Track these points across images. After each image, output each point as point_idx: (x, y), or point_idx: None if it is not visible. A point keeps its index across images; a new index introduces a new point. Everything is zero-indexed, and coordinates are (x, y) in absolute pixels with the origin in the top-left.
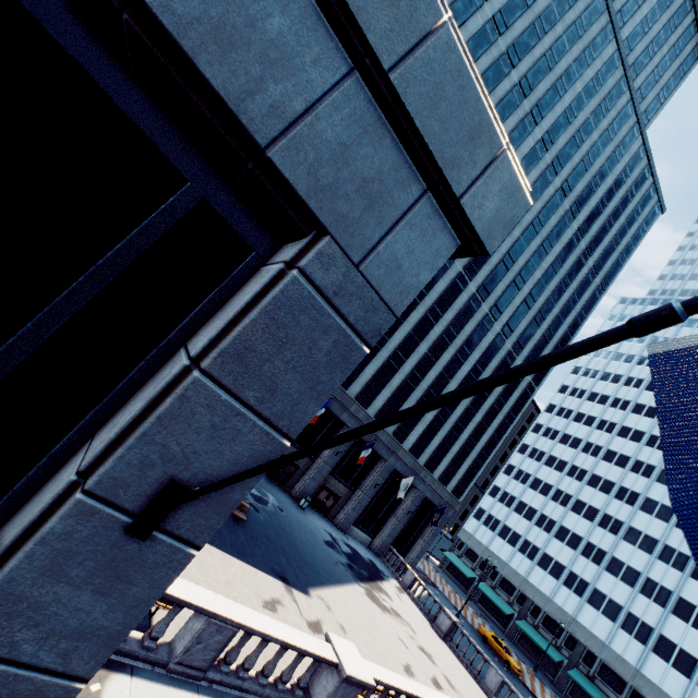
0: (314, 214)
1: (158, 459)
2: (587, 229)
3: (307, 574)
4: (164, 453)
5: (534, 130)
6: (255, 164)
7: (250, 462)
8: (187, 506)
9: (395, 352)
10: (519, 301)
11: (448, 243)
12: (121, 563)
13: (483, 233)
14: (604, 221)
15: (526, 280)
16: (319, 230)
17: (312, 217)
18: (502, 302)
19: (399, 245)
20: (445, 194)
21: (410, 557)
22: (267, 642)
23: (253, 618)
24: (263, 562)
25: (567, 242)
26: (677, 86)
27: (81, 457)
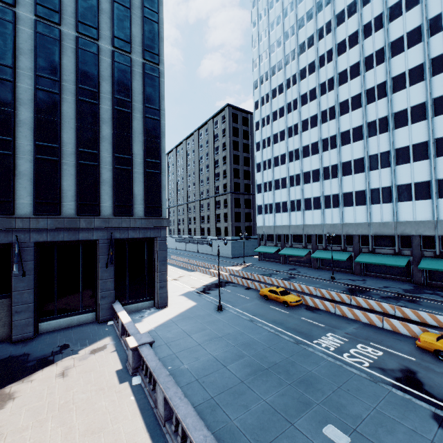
0: None
1: None
2: None
3: None
4: None
5: None
6: None
7: None
8: None
9: None
10: None
11: None
12: None
13: None
14: None
15: None
16: None
17: None
18: None
19: None
20: None
21: (156, 293)
22: None
23: None
24: None
25: None
26: None
27: None
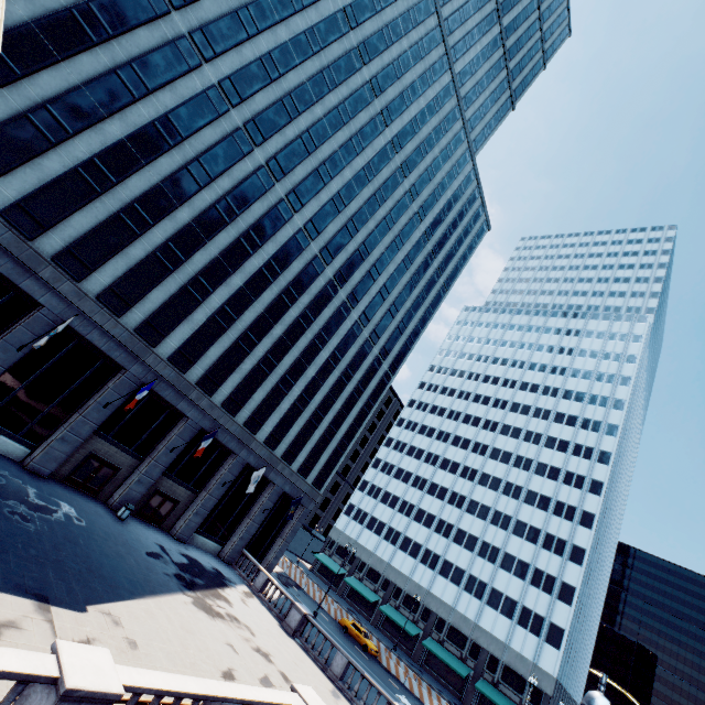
0: None
1: None
2: (432, 233)
3: (93, 588)
4: None
5: (385, 131)
6: None
7: None
8: None
9: (245, 333)
10: (375, 292)
11: None
12: None
13: None
14: (446, 229)
15: (381, 272)
16: None
17: None
18: (359, 291)
19: None
20: None
21: (268, 560)
22: None
23: None
24: (3, 578)
25: (416, 242)
26: (497, 127)
27: None
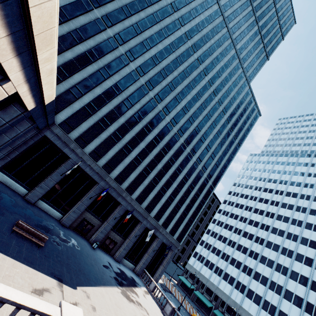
0: None
1: None
2: (230, 119)
3: (80, 278)
4: None
5: (205, 77)
6: None
7: None
8: None
9: (145, 168)
10: (203, 148)
11: None
12: None
13: None
14: (237, 117)
15: (206, 139)
16: None
17: None
18: (196, 147)
19: None
20: None
21: (156, 276)
22: (2, 304)
23: None
24: (47, 269)
25: (222, 124)
26: (260, 69)
27: None
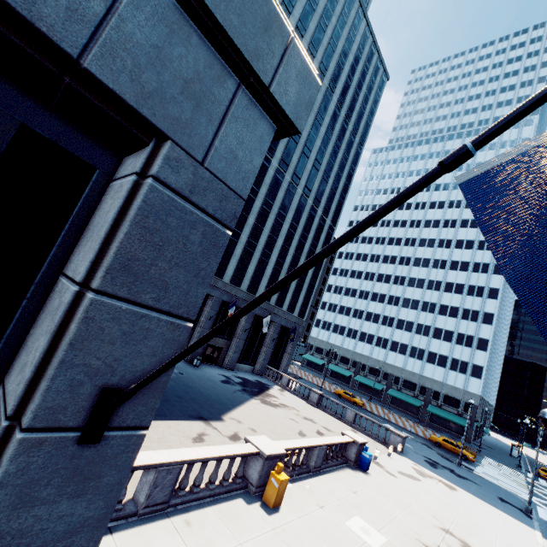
0: (150, 121)
1: (84, 377)
2: (343, 101)
3: (216, 408)
4: (87, 370)
5: (290, 19)
6: (71, 77)
7: (165, 350)
8: (125, 403)
9: None
10: (310, 167)
11: (268, 129)
12: (85, 467)
13: (293, 116)
14: (353, 93)
15: (311, 150)
16: (158, 137)
17: (148, 125)
18: (298, 170)
19: (231, 138)
20: (256, 85)
21: (282, 368)
22: (207, 463)
23: (191, 453)
24: (181, 414)
25: (332, 113)
26: None
27: (1, 404)
